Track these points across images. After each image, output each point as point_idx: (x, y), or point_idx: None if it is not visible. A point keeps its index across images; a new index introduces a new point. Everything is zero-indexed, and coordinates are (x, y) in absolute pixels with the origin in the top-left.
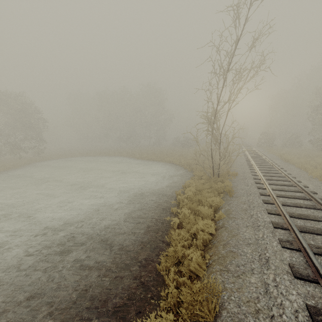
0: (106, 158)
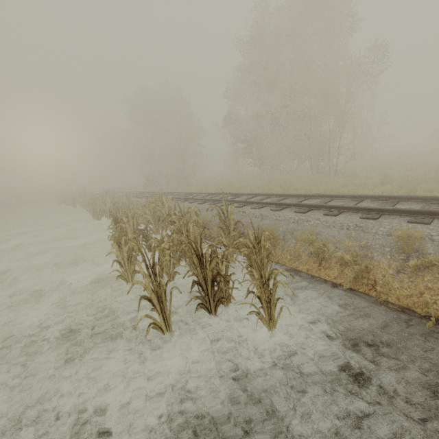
0: None
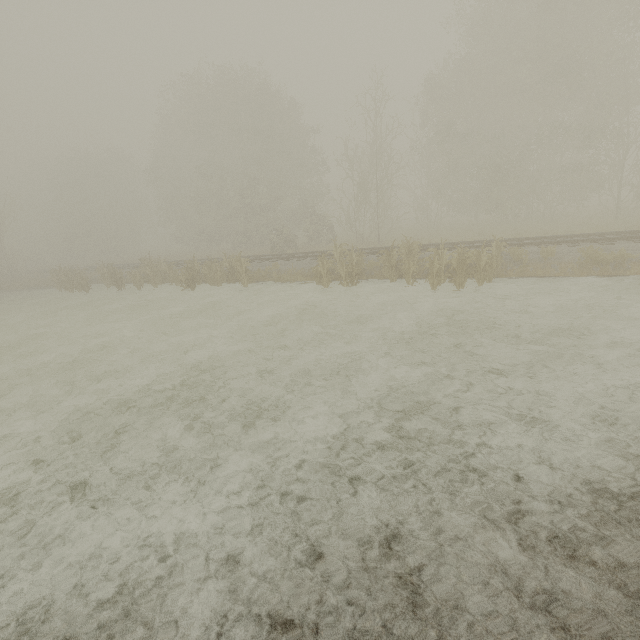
0: None
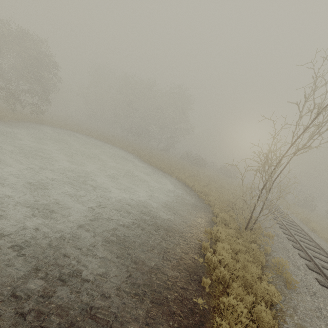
0: (110, 147)
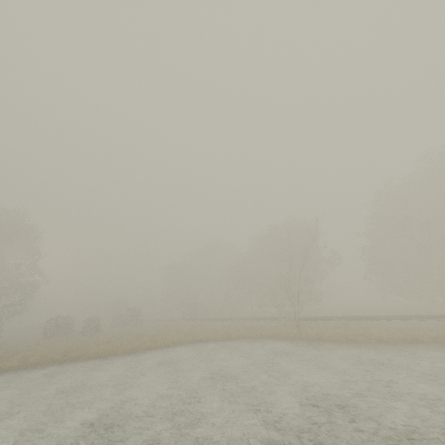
0: None
